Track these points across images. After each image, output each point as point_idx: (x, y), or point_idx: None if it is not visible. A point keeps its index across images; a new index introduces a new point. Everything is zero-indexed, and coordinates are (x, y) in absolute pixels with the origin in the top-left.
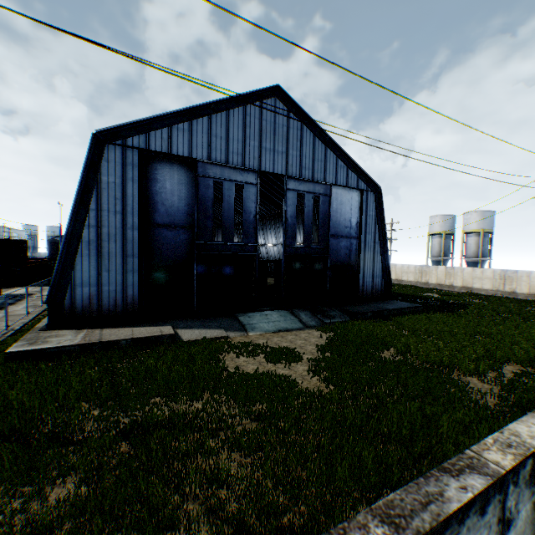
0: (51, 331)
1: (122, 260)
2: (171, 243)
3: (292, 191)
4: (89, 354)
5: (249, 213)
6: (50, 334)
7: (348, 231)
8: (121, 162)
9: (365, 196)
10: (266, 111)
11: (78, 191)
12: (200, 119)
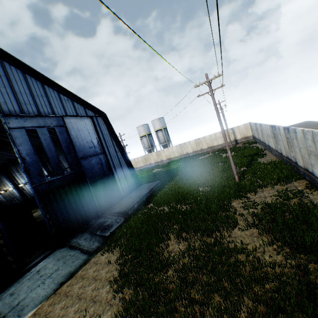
0: None
1: None
2: None
3: (19, 128)
4: None
5: None
6: None
7: (93, 150)
8: None
9: (96, 120)
10: None
11: None
12: None
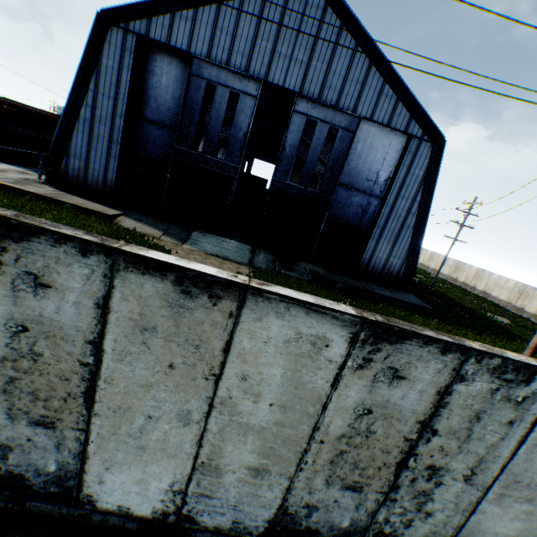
0: (45, 185)
1: (108, 144)
2: (157, 142)
3: (302, 114)
4: (37, 202)
5: (239, 129)
6: (39, 185)
7: (369, 186)
8: (121, 48)
9: (415, 145)
10: (293, 4)
11: (80, 69)
12: (207, 7)
